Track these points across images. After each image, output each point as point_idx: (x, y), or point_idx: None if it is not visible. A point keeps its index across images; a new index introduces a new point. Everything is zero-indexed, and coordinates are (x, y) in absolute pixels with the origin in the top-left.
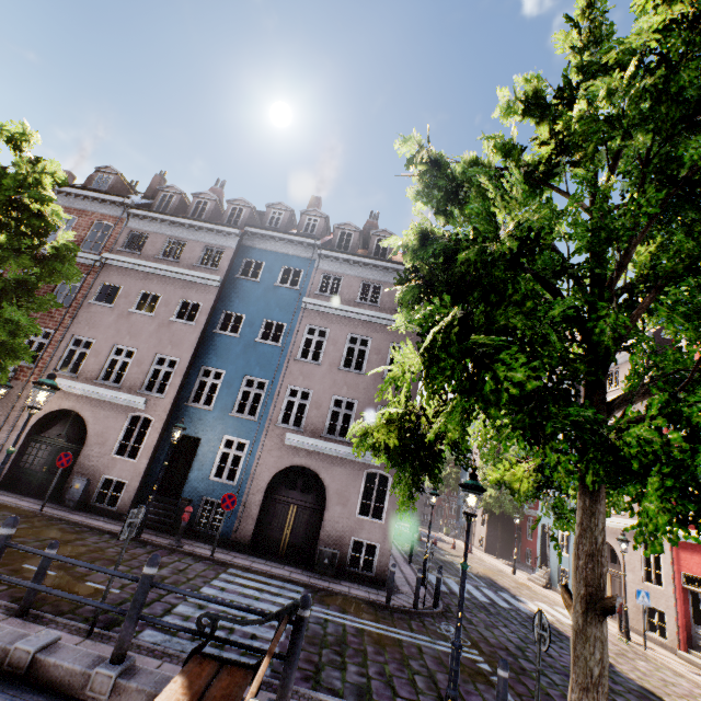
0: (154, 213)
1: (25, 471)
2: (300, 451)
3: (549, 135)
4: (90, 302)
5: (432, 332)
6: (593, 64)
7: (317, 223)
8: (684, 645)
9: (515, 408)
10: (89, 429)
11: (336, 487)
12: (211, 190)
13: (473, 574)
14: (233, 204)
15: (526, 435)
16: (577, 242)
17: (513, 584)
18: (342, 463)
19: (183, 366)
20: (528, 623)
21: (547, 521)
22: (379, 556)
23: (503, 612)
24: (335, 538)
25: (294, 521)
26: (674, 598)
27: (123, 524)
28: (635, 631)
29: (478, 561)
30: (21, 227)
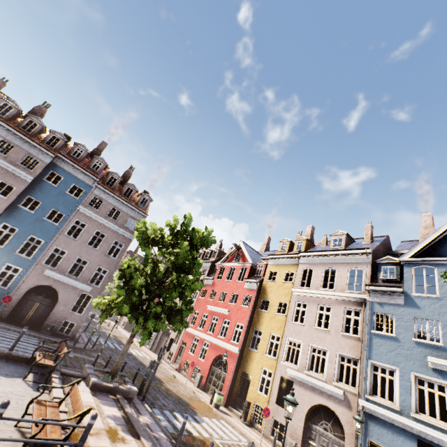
0: None
1: None
2: (51, 279)
3: (170, 240)
4: None
5: (119, 299)
6: (181, 234)
7: (101, 166)
8: (173, 362)
9: (130, 309)
10: None
11: (65, 298)
12: (39, 107)
13: (113, 338)
14: (55, 134)
15: (129, 314)
16: (167, 264)
17: None
18: (71, 288)
19: None
20: (126, 355)
21: None
22: (75, 328)
23: (119, 351)
24: (56, 319)
25: (36, 310)
26: (177, 348)
27: None
28: (163, 359)
29: (118, 332)
30: None
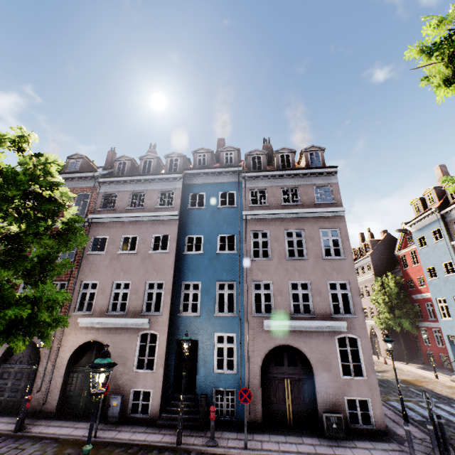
0: (117, 177)
1: (71, 398)
2: (278, 333)
3: None
4: (88, 254)
5: None
6: None
7: (232, 156)
8: None
9: None
10: (111, 353)
11: (317, 357)
12: (148, 152)
13: (414, 389)
14: (169, 157)
15: None
16: None
17: (447, 390)
18: (315, 335)
19: (169, 286)
20: None
21: (452, 333)
22: (373, 409)
23: None
24: (331, 401)
25: (291, 393)
26: None
27: (159, 429)
28: None
29: (399, 371)
30: (38, 214)
